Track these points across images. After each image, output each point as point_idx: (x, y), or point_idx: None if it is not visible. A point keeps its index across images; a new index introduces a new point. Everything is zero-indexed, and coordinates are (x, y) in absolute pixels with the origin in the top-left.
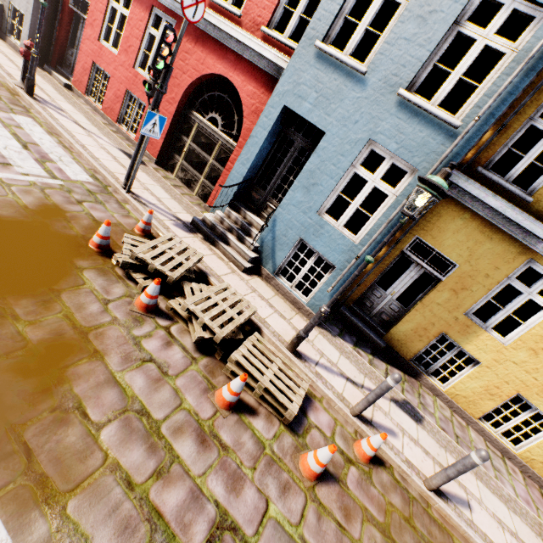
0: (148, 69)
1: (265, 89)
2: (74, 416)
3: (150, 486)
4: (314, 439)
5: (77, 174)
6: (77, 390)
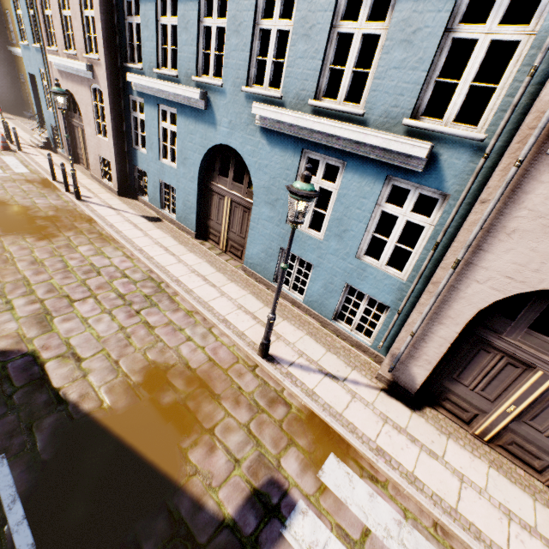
0: None
1: None
2: None
3: None
4: None
5: None
6: None
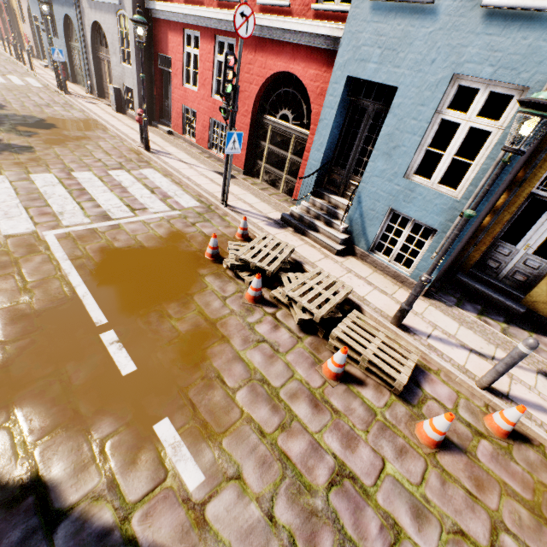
0: (221, 96)
1: (326, 67)
2: (216, 382)
3: (277, 436)
4: (431, 410)
5: (188, 202)
6: (215, 365)
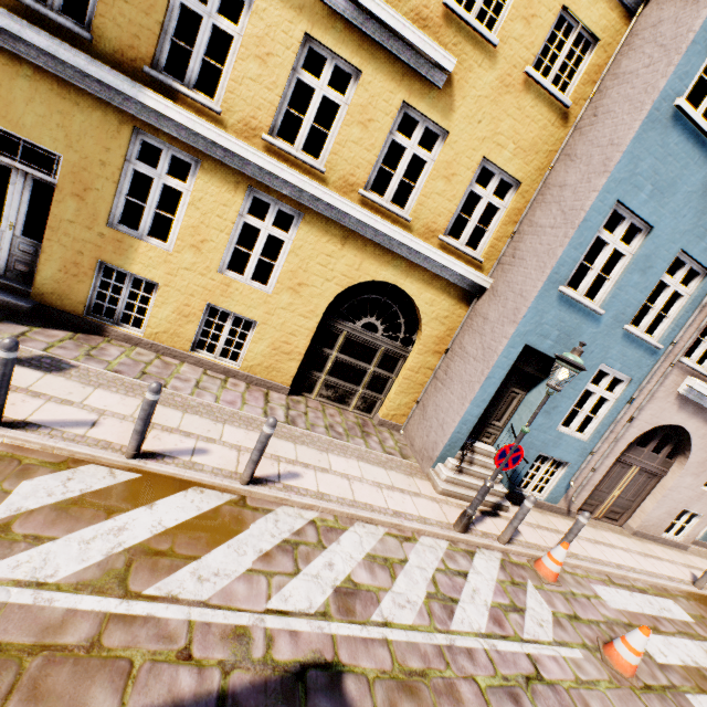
0: None
1: None
2: None
3: None
4: None
5: None
6: None
